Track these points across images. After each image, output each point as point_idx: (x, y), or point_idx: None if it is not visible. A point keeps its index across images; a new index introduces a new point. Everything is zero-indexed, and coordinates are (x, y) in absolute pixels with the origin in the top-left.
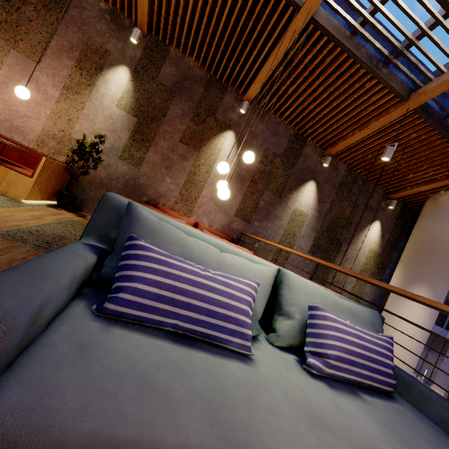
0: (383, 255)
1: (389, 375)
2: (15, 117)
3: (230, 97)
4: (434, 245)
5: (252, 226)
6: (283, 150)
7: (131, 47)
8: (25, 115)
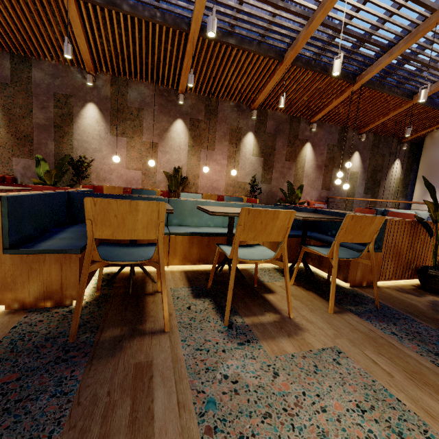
0: (405, 178)
1: None
2: (213, 183)
3: (303, 123)
4: (437, 164)
5: (331, 192)
6: (337, 141)
7: (250, 120)
8: (216, 180)
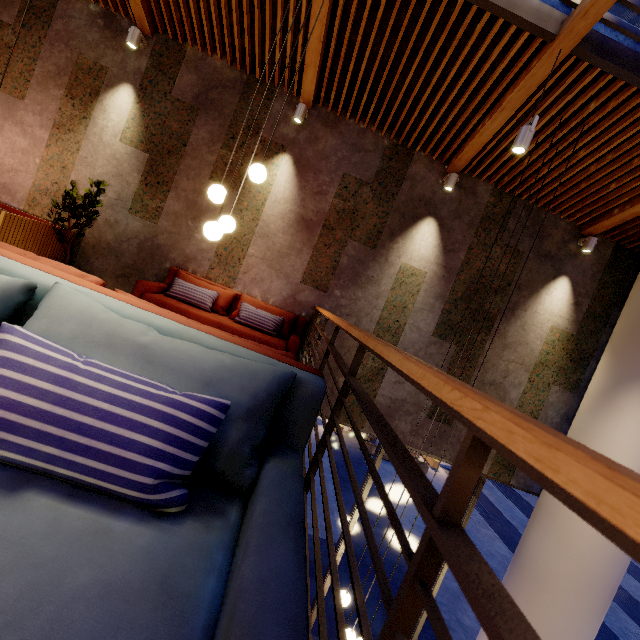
0: (580, 336)
1: (124, 463)
2: (1, 173)
3: (280, 104)
4: None
5: (331, 297)
6: (374, 173)
7: (133, 56)
8: (12, 168)
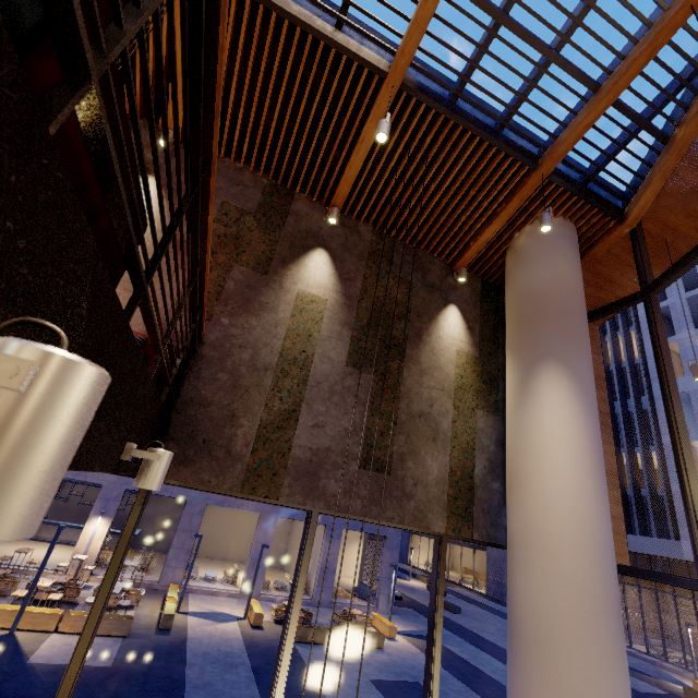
0: (483, 358)
1: None
2: None
3: (144, 133)
4: (536, 299)
5: (217, 326)
6: (256, 205)
7: None
8: None
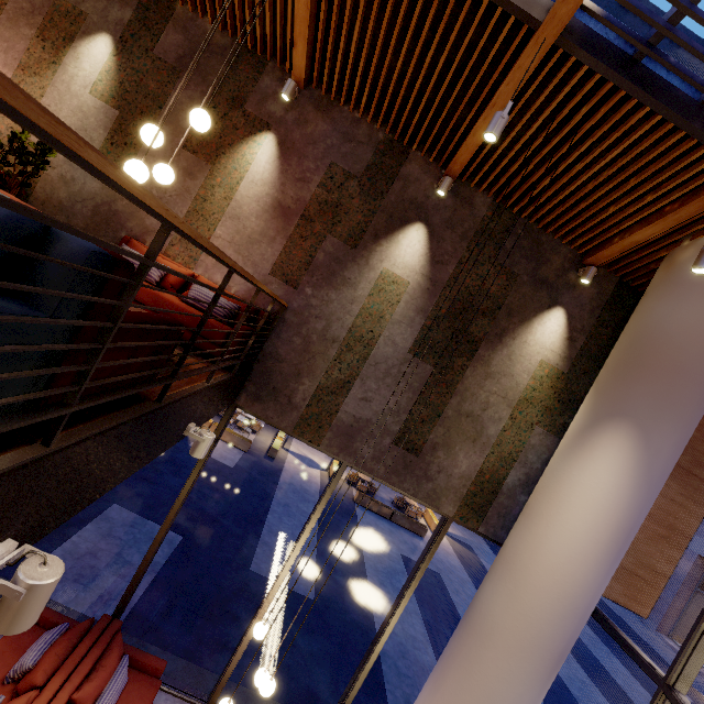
0: (572, 375)
1: None
2: None
3: (271, 79)
4: (655, 344)
5: (300, 295)
6: (364, 167)
7: (118, 6)
8: None
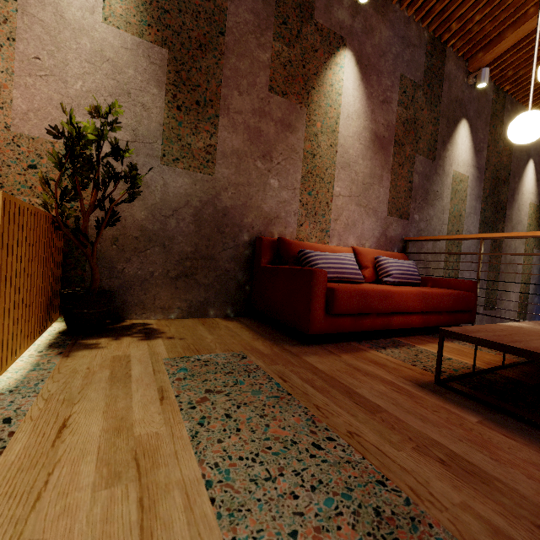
0: None
1: None
2: None
3: None
4: None
5: (412, 224)
6: (423, 73)
7: None
8: None
